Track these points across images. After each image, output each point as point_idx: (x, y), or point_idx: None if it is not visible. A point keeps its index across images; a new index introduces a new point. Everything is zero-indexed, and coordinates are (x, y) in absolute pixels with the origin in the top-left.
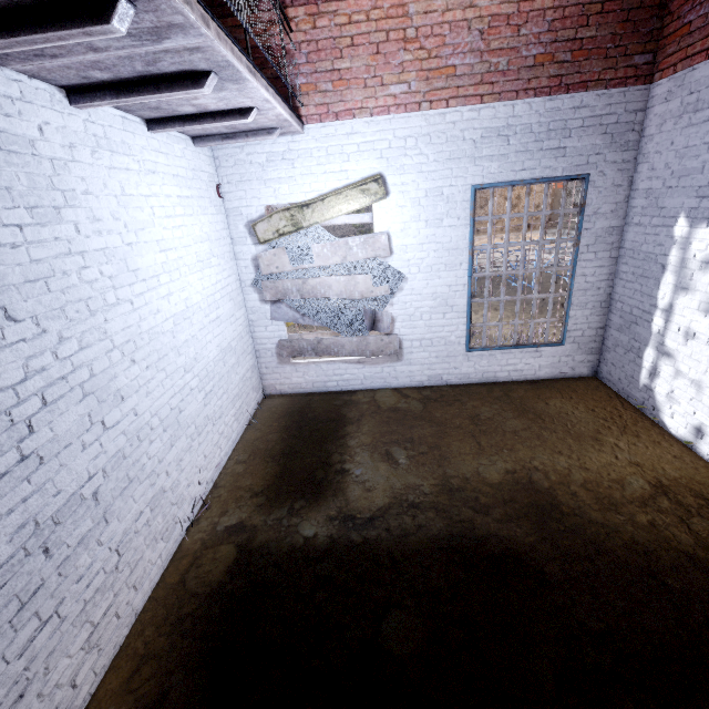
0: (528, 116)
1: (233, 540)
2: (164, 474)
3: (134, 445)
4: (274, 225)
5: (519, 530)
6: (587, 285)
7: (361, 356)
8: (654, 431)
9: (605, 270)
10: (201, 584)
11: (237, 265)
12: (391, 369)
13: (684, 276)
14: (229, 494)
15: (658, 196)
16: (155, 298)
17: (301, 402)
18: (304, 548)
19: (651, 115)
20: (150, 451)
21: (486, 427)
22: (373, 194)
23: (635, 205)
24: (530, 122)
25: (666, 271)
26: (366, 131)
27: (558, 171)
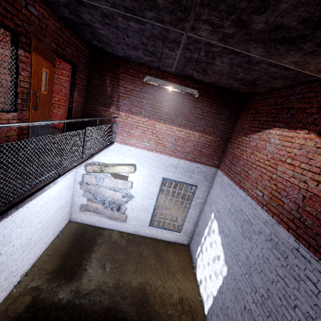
0: (183, 164)
1: (32, 293)
2: (15, 265)
3: (8, 257)
4: (93, 168)
5: (131, 309)
6: (191, 216)
7: (111, 218)
8: (192, 276)
9: (197, 214)
10: (13, 312)
11: (76, 174)
12: (121, 224)
13: (210, 230)
14: (38, 271)
15: (212, 202)
16: (37, 201)
17: (83, 229)
18: (57, 303)
19: (216, 177)
20: (13, 258)
21: (143, 260)
22: (130, 170)
23: (208, 199)
24: (183, 166)
25: (207, 226)
26: (134, 151)
27: (189, 182)
